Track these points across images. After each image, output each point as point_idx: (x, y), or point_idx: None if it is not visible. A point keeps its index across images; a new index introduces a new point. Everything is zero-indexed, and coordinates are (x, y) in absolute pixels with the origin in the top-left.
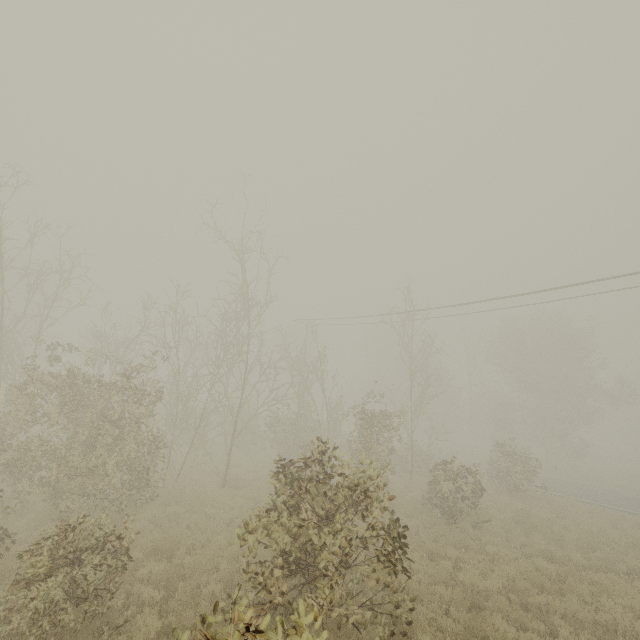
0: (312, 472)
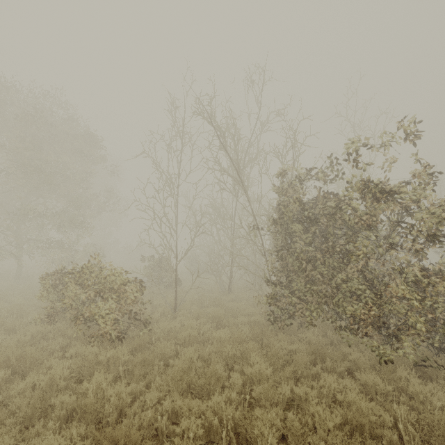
0: None
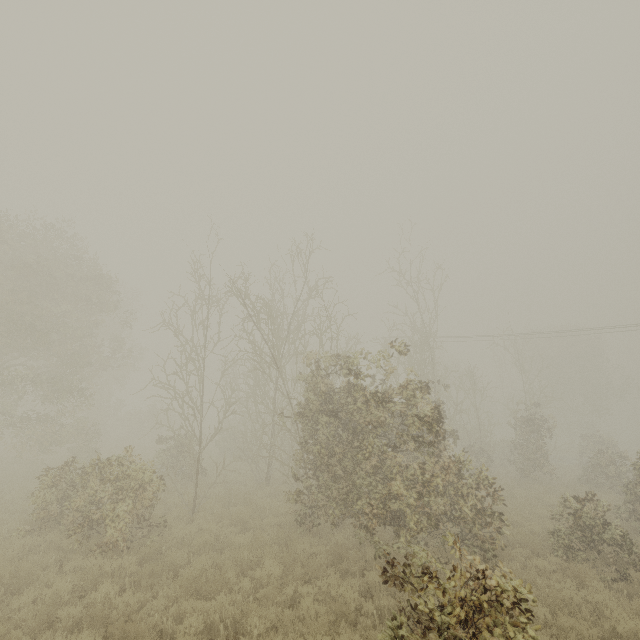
0: None
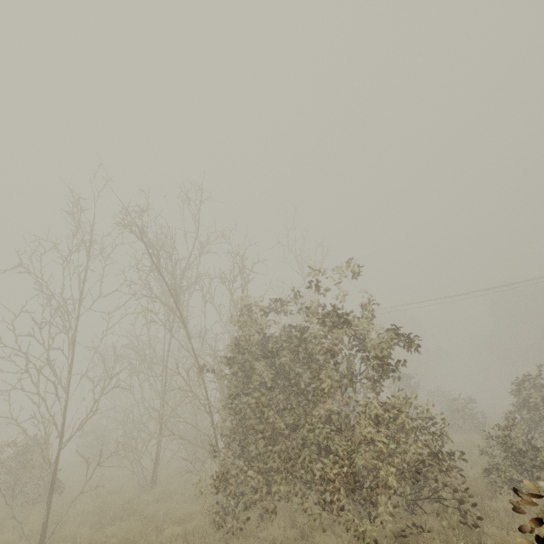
0: (540, 382)
